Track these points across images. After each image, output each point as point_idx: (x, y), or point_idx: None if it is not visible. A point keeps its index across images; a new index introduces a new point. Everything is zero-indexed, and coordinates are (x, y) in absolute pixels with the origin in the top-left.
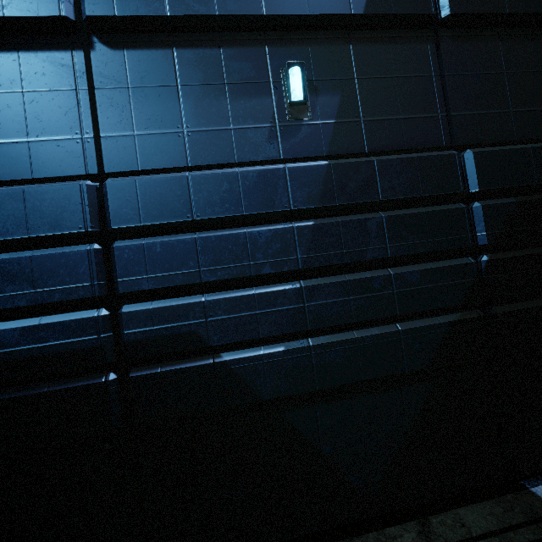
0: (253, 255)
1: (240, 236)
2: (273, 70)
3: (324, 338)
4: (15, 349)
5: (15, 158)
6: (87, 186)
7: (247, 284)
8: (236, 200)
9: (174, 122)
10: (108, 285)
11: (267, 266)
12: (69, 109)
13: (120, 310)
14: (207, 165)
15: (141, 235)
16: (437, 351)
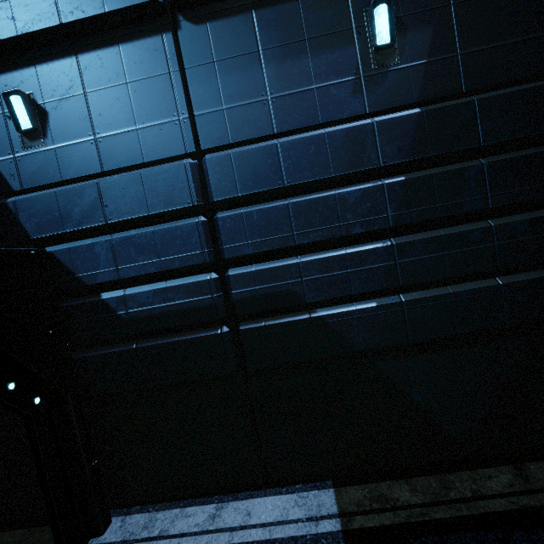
0: (343, 216)
1: (329, 198)
2: (356, 14)
3: (416, 294)
4: (151, 307)
5: (129, 146)
6: (190, 164)
7: (336, 244)
8: (324, 162)
9: (258, 90)
10: (215, 252)
11: (357, 226)
12: (165, 93)
13: (227, 273)
14: (291, 130)
15: (237, 206)
16: (543, 304)
